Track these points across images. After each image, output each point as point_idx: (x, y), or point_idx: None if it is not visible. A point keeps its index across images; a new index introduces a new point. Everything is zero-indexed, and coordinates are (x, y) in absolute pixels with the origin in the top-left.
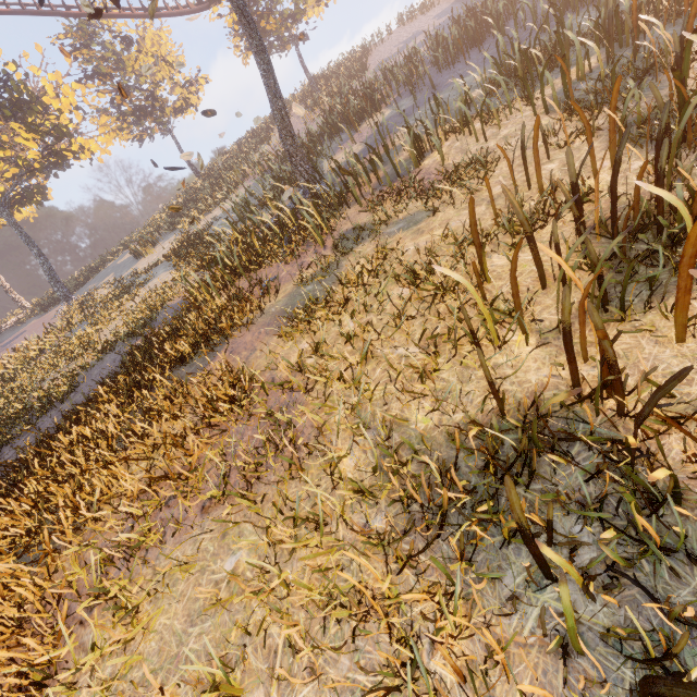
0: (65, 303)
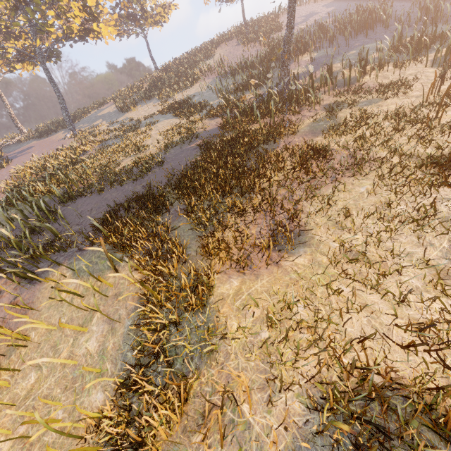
0: (71, 131)
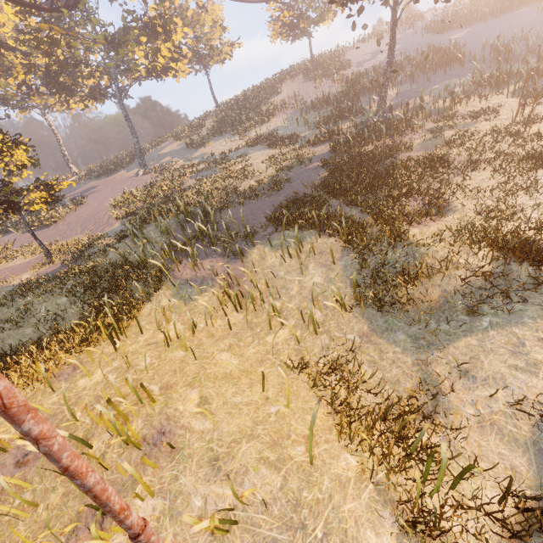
0: (143, 168)
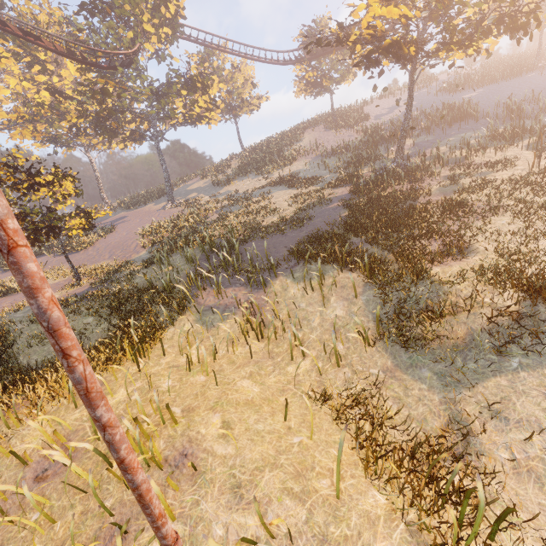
0: (170, 202)
